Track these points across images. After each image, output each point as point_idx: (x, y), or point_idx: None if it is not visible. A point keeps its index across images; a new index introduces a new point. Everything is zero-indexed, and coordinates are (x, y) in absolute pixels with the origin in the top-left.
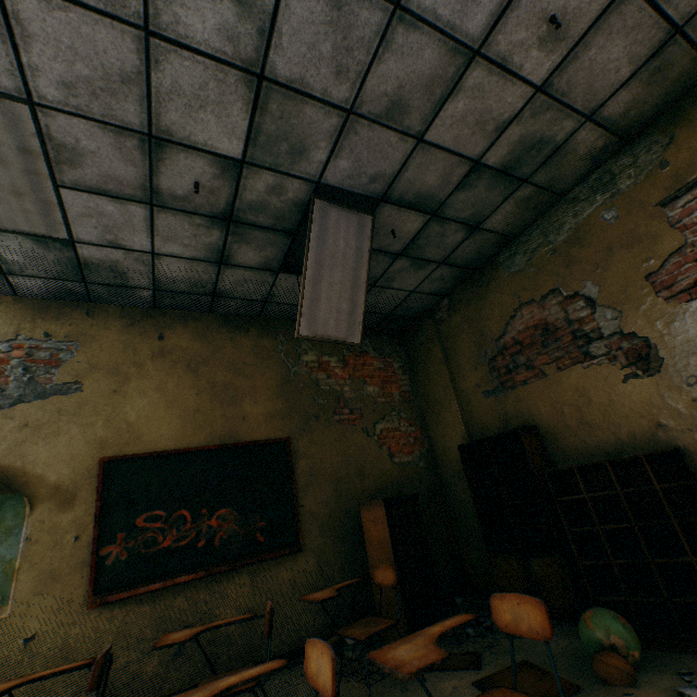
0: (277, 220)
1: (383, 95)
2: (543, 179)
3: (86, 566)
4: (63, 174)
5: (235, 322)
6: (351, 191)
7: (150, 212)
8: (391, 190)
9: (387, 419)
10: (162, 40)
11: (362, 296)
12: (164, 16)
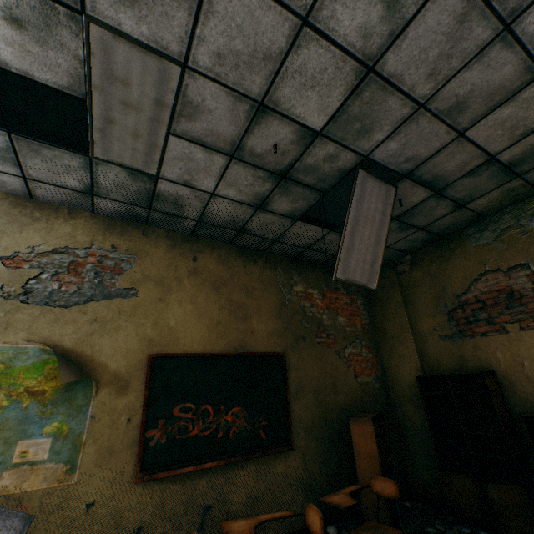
0: (318, 181)
1: (454, 96)
2: (533, 176)
3: (135, 445)
4: (178, 125)
5: (247, 253)
6: (386, 166)
7: (227, 163)
8: (416, 169)
9: (352, 345)
10: (312, 30)
11: (381, 251)
12: (324, 11)
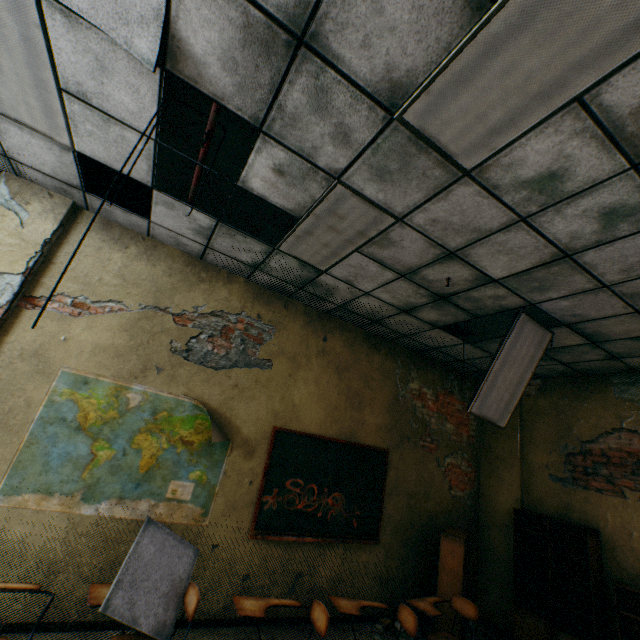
0: (475, 308)
1: None
2: None
3: (252, 505)
4: (368, 248)
5: (373, 340)
6: (550, 314)
7: (395, 278)
8: (580, 323)
9: (454, 456)
10: (526, 225)
11: (519, 392)
12: (544, 217)
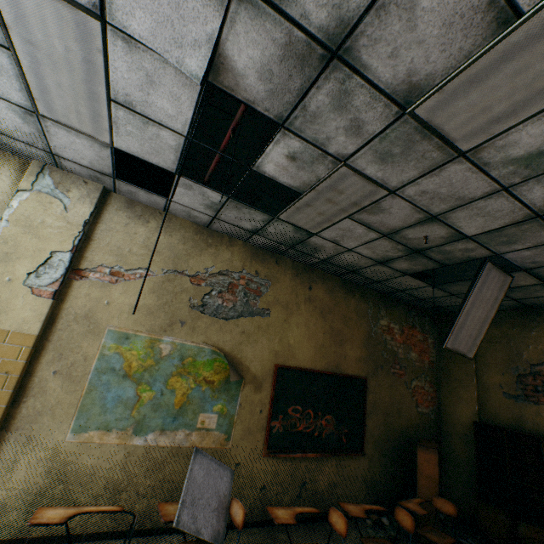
0: (445, 259)
1: None
2: None
3: (263, 430)
4: (358, 215)
5: (348, 286)
6: (511, 262)
7: (378, 237)
8: (537, 268)
9: (418, 379)
10: (507, 193)
11: (484, 328)
12: (524, 187)
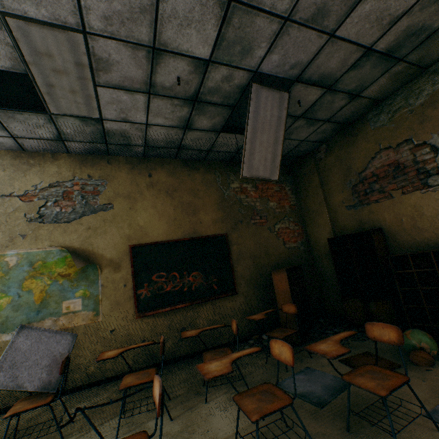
0: (224, 99)
1: (313, 4)
2: (415, 57)
3: (132, 299)
4: (99, 78)
5: (190, 164)
6: (276, 76)
7: (148, 99)
8: (303, 73)
9: (281, 222)
10: None
11: (279, 149)
12: None
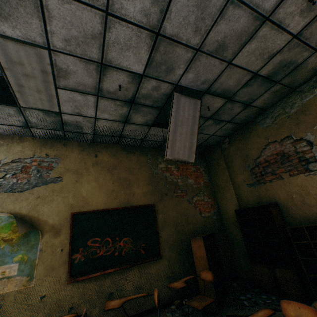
0: (154, 102)
1: (216, 41)
2: (287, 81)
3: (66, 263)
4: (60, 82)
5: (128, 149)
6: (191, 88)
7: (97, 99)
8: (211, 87)
9: (198, 195)
10: (113, 17)
11: (195, 139)
12: (116, 5)
